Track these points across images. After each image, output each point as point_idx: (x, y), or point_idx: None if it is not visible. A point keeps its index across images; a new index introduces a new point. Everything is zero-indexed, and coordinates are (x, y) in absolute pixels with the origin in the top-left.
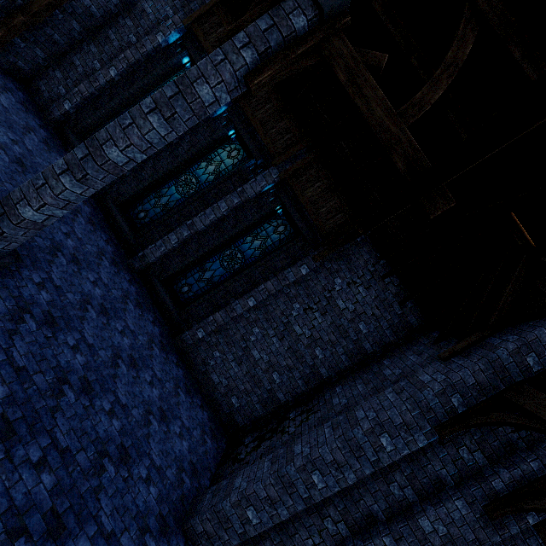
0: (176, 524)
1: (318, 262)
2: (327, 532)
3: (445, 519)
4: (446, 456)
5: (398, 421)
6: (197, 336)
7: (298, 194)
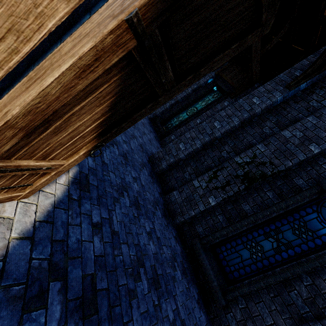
0: (146, 154)
1: (233, 98)
2: (223, 159)
3: (300, 128)
4: (300, 108)
5: (263, 90)
6: (171, 138)
7: (223, 77)
